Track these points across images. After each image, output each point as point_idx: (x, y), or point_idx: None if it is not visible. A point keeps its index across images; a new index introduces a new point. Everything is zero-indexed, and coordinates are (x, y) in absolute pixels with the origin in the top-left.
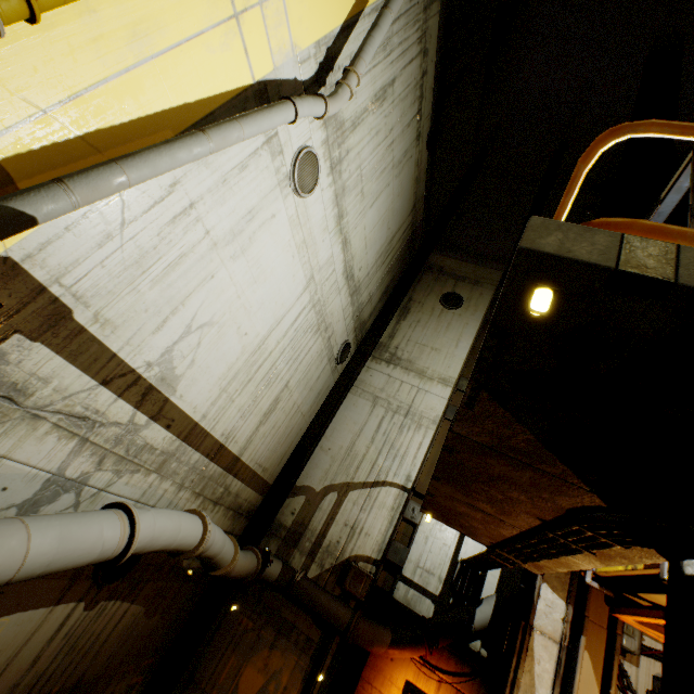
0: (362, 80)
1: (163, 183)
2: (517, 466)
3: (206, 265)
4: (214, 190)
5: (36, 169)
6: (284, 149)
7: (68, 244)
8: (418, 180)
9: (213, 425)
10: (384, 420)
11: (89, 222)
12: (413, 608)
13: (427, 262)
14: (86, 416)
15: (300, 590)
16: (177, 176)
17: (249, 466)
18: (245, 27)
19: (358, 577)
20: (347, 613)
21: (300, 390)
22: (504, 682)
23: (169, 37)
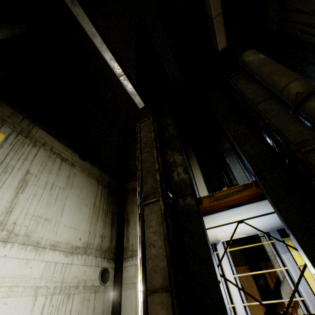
0: None
1: None
2: None
3: None
4: None
5: None
6: None
7: None
8: (90, 173)
9: None
10: None
11: None
12: None
13: (126, 189)
14: None
15: None
16: None
17: None
18: None
19: None
20: None
21: None
22: None
23: None
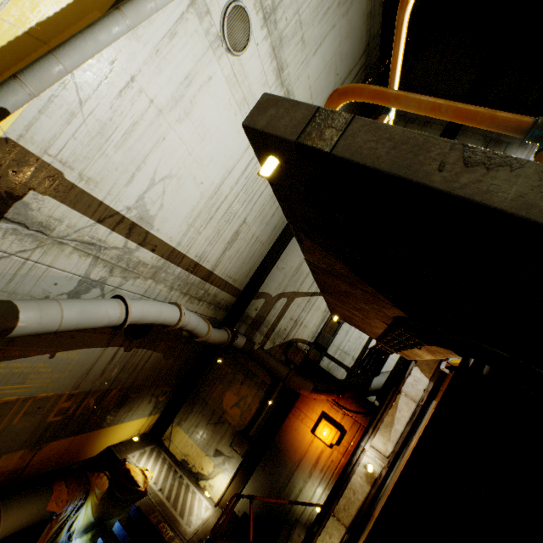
0: None
1: (103, 63)
2: (351, 286)
3: (156, 129)
4: (149, 62)
5: (3, 67)
6: (210, 8)
7: (45, 124)
8: (371, 15)
9: (187, 250)
10: None
11: (55, 105)
12: (332, 373)
13: (381, 106)
14: (93, 243)
15: (257, 355)
16: (114, 54)
17: (222, 278)
18: None
19: (296, 351)
20: (286, 370)
21: (257, 225)
22: (373, 419)
23: None
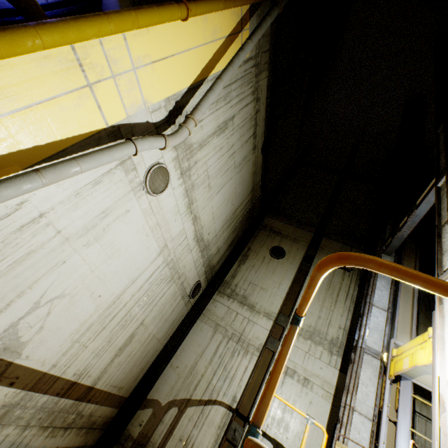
0: (207, 118)
1: (9, 203)
2: None
3: (57, 254)
4: (66, 201)
5: None
6: (138, 166)
7: None
8: (255, 173)
9: (64, 370)
10: (221, 344)
11: None
12: None
13: (263, 223)
14: None
15: None
16: (25, 196)
17: (104, 390)
18: (99, 92)
19: None
20: None
21: (156, 323)
22: None
23: (18, 102)
